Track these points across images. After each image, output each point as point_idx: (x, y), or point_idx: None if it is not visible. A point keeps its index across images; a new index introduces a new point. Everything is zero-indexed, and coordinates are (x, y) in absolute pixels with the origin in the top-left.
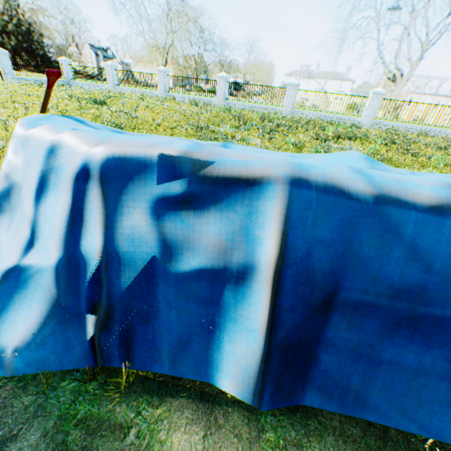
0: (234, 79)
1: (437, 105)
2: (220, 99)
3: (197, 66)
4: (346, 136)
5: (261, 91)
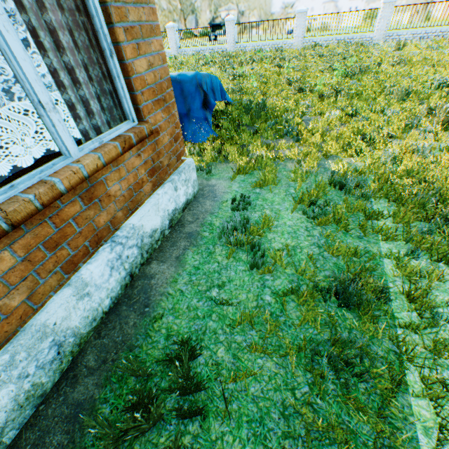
0: (209, 18)
1: (354, 11)
2: (173, 48)
3: (169, 12)
4: (246, 62)
5: (206, 33)
